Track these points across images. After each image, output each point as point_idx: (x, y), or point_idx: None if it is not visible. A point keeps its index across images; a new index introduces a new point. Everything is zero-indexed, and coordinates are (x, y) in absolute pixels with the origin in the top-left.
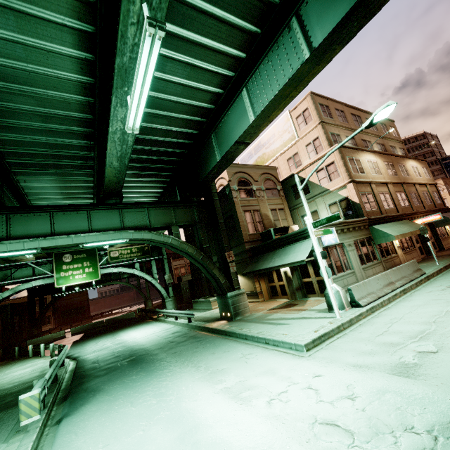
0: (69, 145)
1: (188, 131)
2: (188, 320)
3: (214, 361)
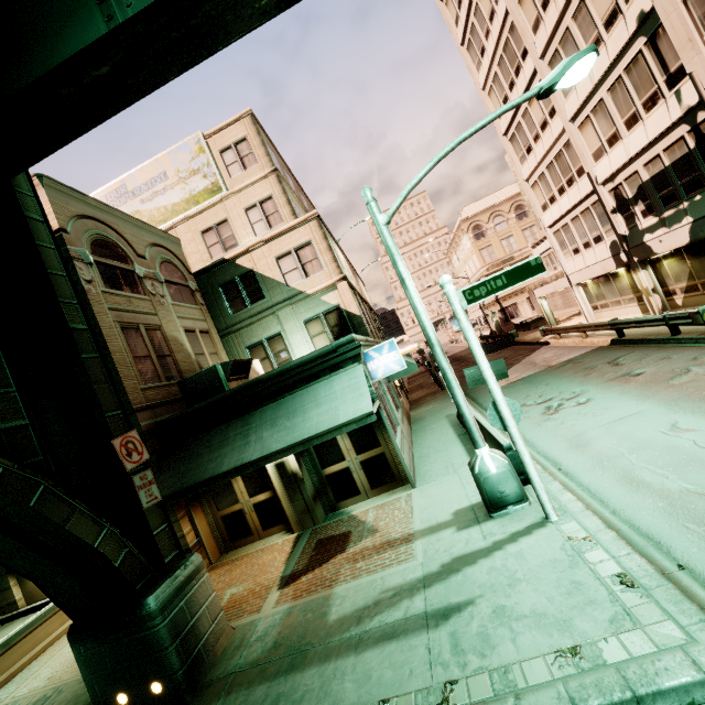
0: None
1: None
2: None
3: None
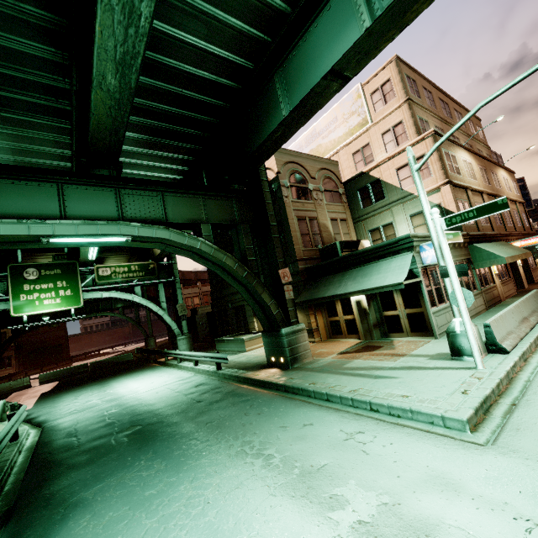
0: (20, 51)
1: (237, 61)
2: (216, 366)
3: (293, 444)
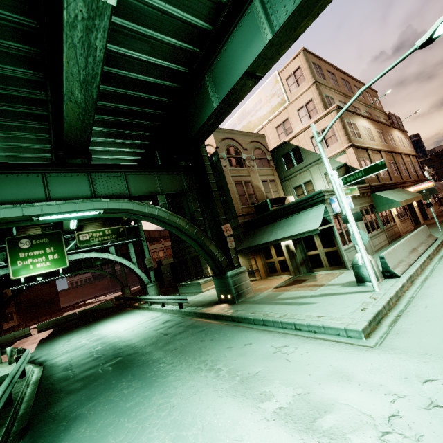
0: (5, 75)
1: (175, 68)
2: (178, 306)
3: (236, 359)
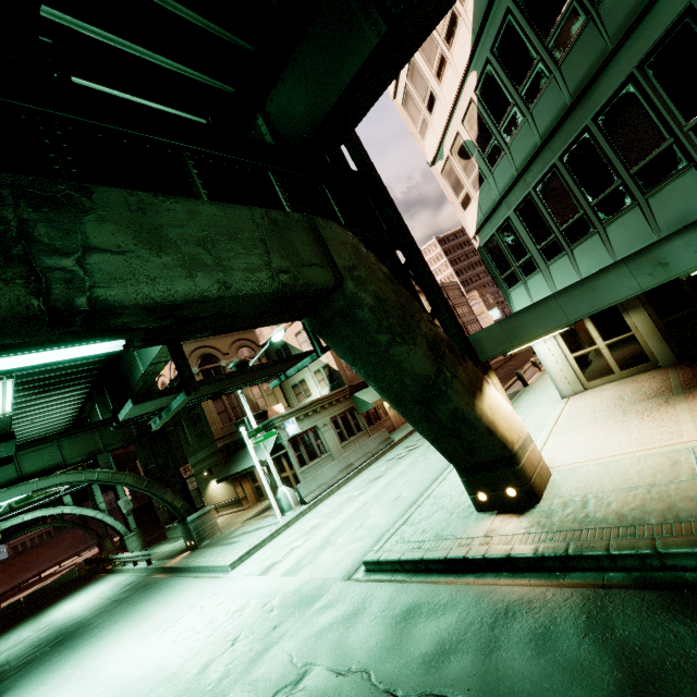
0: None
1: None
2: (146, 563)
3: (147, 609)
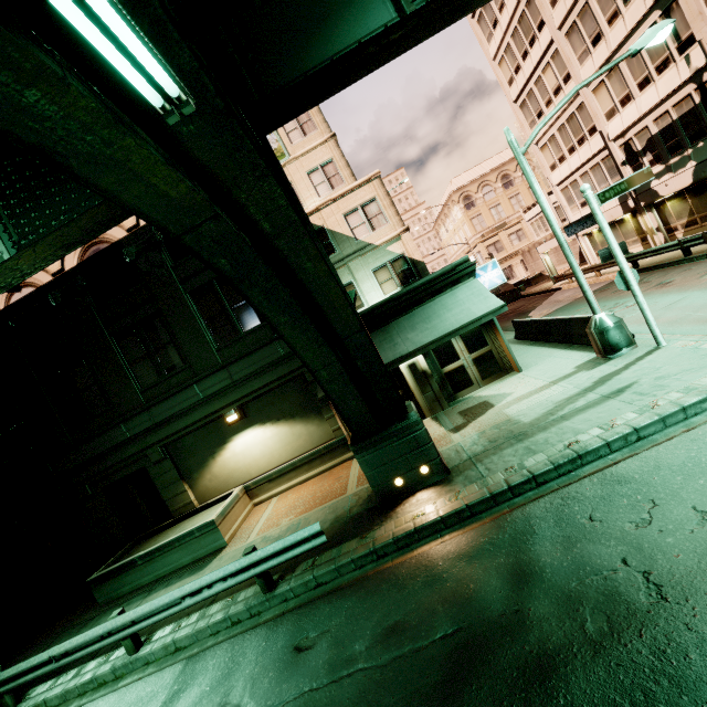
0: None
1: None
2: (263, 584)
3: None
